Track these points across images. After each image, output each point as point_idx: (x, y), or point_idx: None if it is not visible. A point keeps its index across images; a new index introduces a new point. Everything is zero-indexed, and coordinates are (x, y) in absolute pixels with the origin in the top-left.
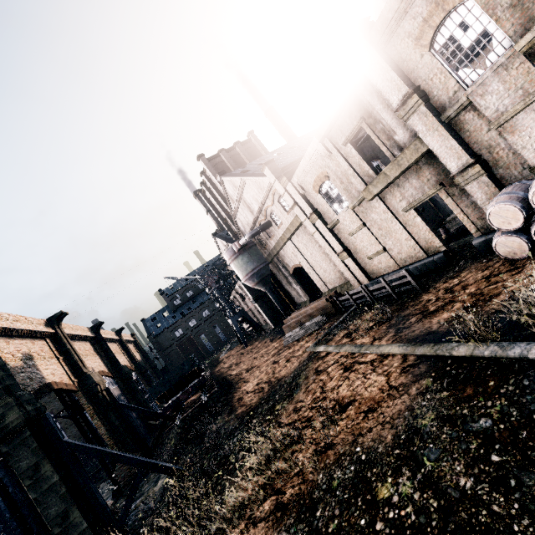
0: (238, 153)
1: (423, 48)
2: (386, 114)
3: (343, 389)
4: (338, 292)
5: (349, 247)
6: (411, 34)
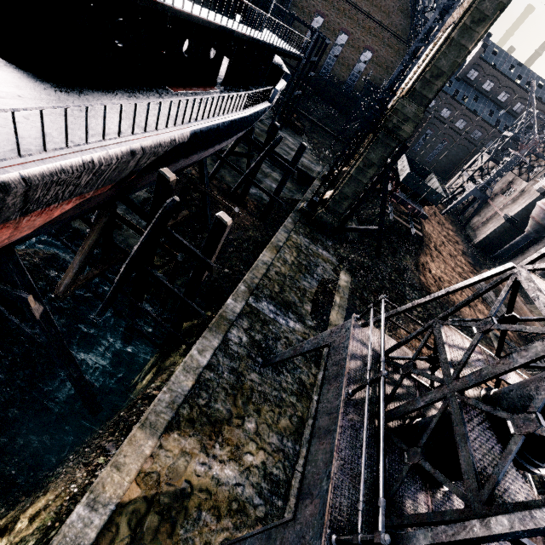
0: None
1: None
2: None
3: None
4: None
5: None
6: None
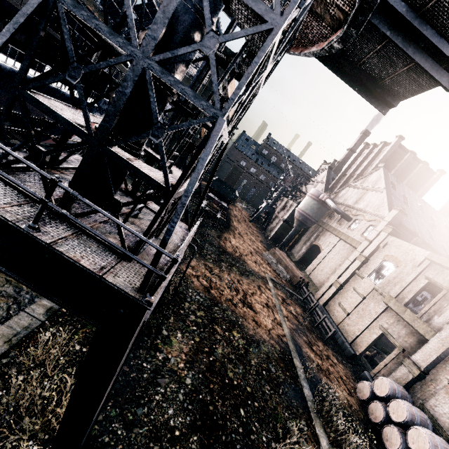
0: (415, 168)
1: None
2: None
3: (258, 305)
4: (308, 284)
5: (344, 288)
6: None
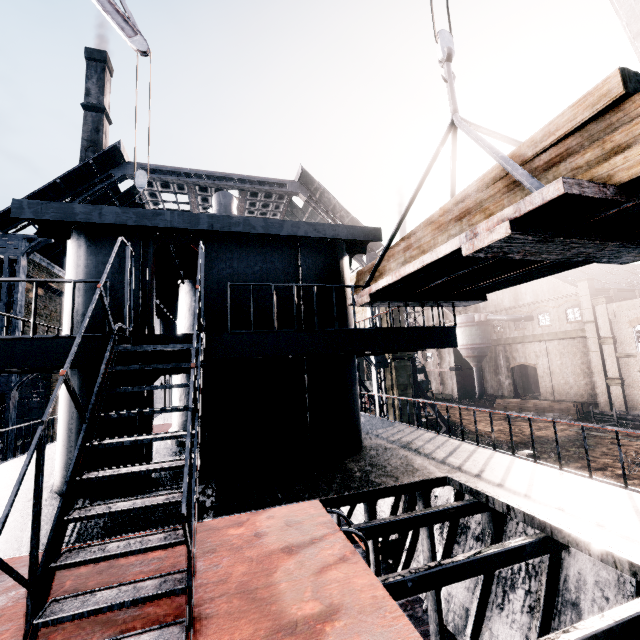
0: None
1: None
2: None
3: None
4: (582, 406)
5: (625, 379)
6: None
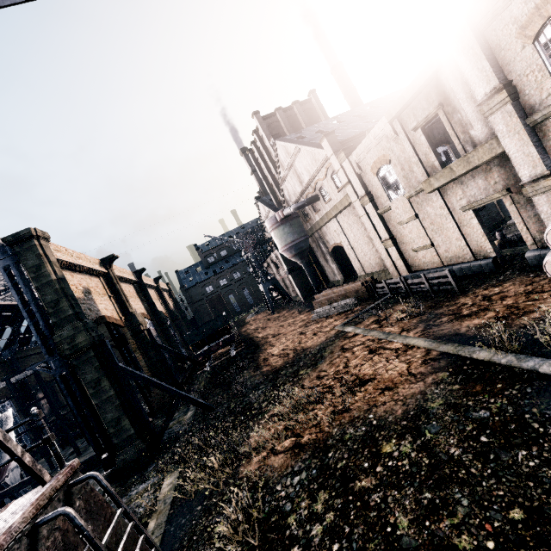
0: (295, 114)
1: (526, 39)
2: (467, 106)
3: (365, 367)
4: (374, 279)
5: (396, 236)
6: (517, 21)
